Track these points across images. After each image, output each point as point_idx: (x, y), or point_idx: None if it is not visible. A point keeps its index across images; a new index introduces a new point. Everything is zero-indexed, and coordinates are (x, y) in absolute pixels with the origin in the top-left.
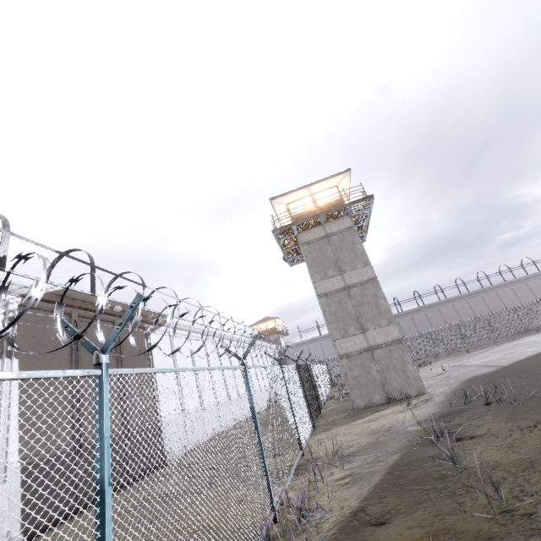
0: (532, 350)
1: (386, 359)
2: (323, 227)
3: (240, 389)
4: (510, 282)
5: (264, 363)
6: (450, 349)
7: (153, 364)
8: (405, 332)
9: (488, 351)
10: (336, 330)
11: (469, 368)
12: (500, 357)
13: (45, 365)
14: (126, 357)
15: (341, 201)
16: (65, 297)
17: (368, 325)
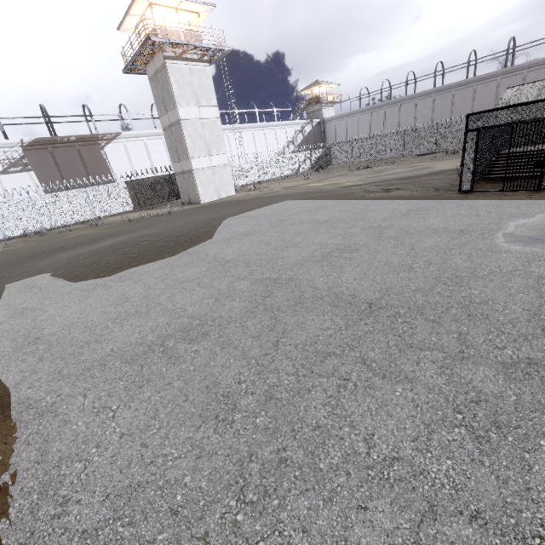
0: (336, 186)
1: (188, 181)
2: (153, 62)
3: (25, 204)
4: None
5: (267, 143)
6: (451, 149)
7: (110, 164)
8: (454, 112)
9: (407, 168)
10: (171, 156)
11: (274, 191)
12: (319, 185)
13: (45, 172)
14: (89, 163)
15: (155, 29)
16: (39, 142)
17: (180, 157)
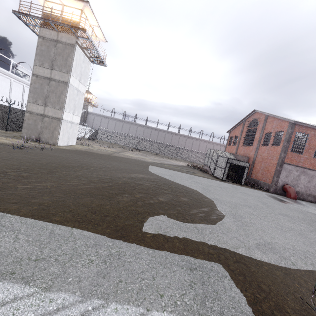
0: (146, 160)
1: (48, 124)
2: (57, 34)
3: None
4: (209, 142)
5: None
6: (156, 152)
7: None
8: (151, 137)
9: (155, 157)
10: (32, 97)
11: (110, 152)
12: (134, 156)
13: None
14: None
15: (78, 23)
16: None
17: (49, 104)
